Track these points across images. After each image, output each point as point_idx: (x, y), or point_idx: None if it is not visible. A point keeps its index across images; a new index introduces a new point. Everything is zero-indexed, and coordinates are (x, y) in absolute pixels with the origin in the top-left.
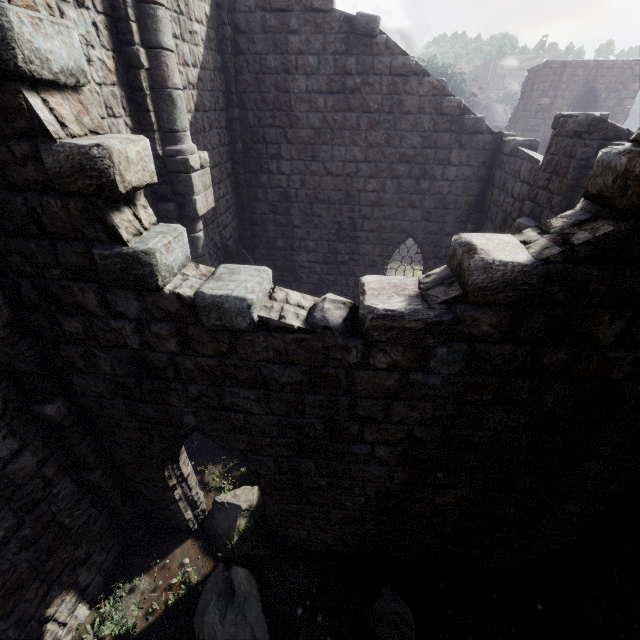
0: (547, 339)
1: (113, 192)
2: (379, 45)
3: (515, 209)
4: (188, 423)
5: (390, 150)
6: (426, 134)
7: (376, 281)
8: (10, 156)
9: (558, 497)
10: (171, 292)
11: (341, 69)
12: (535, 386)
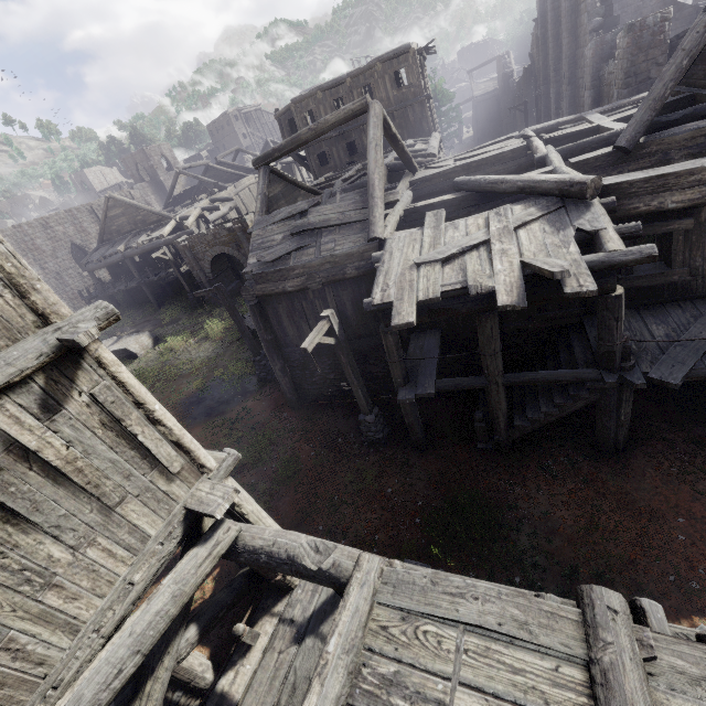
0: None
1: None
2: None
3: None
4: None
5: None
6: None
7: None
8: None
9: None
10: None
11: None
12: None
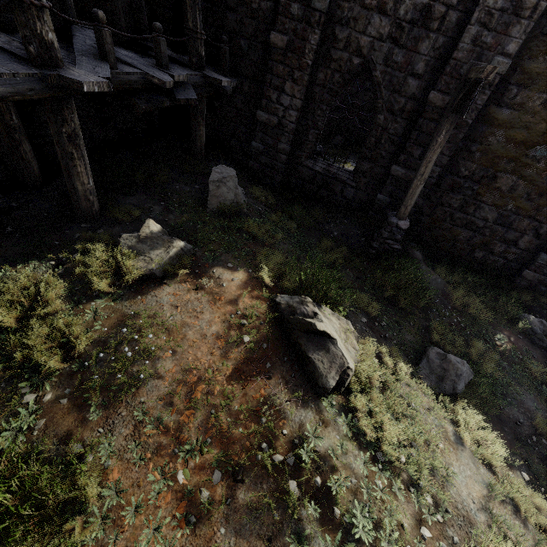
0: None
1: None
2: None
3: None
4: None
5: None
6: None
7: None
8: None
9: None
10: None
11: None
12: None
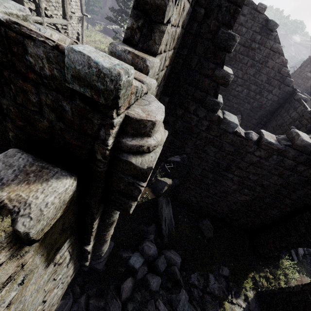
0: (302, 163)
1: (226, 86)
2: (272, 36)
3: (289, 121)
4: (186, 151)
5: (253, 78)
6: (269, 78)
7: (265, 132)
8: (207, 66)
9: (272, 207)
10: (218, 115)
11: (253, 38)
12: (290, 174)
